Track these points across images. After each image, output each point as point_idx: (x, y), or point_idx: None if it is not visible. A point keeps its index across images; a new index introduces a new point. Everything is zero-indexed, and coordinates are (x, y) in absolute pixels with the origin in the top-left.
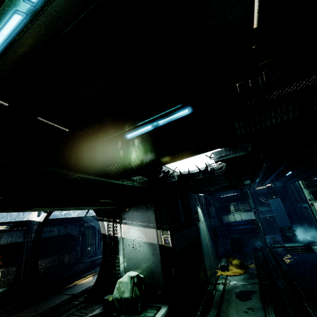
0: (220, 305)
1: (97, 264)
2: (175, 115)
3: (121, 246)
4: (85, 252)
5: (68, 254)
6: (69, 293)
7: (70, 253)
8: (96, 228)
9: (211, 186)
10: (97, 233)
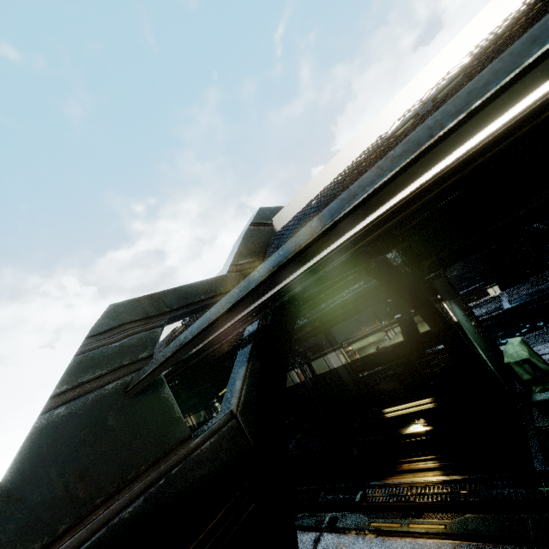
0: None
1: None
2: None
3: (469, 334)
4: None
5: None
6: None
7: None
8: None
9: None
10: None
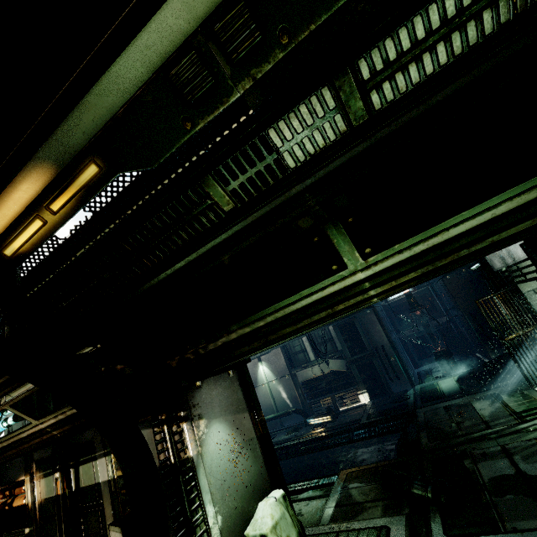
0: None
1: None
2: None
3: (206, 478)
4: None
5: None
6: None
7: None
8: None
9: None
10: None
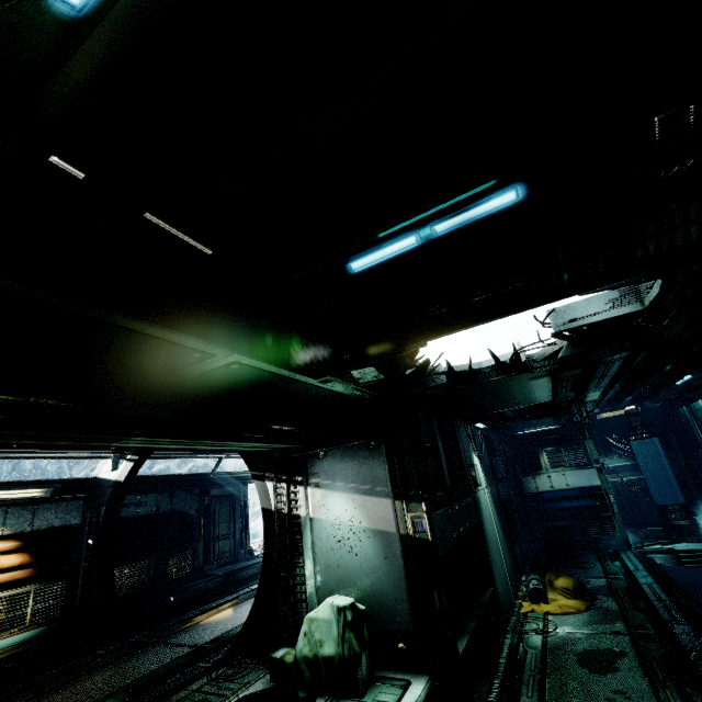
0: (543, 682)
1: (240, 581)
2: (480, 207)
3: (308, 538)
4: (213, 553)
5: (177, 557)
6: (185, 644)
7: (180, 555)
8: (236, 499)
9: (508, 406)
10: (238, 512)
